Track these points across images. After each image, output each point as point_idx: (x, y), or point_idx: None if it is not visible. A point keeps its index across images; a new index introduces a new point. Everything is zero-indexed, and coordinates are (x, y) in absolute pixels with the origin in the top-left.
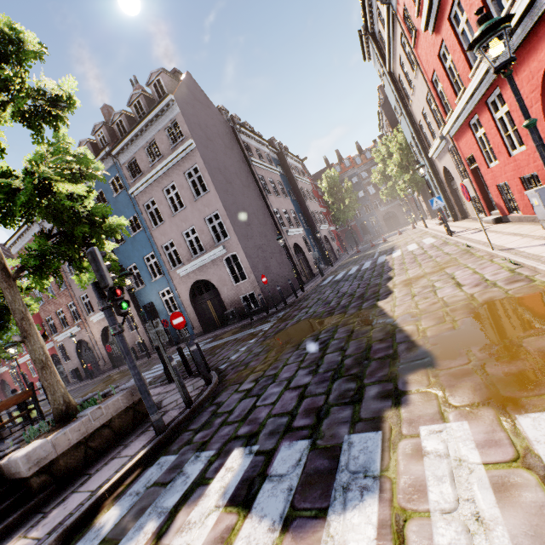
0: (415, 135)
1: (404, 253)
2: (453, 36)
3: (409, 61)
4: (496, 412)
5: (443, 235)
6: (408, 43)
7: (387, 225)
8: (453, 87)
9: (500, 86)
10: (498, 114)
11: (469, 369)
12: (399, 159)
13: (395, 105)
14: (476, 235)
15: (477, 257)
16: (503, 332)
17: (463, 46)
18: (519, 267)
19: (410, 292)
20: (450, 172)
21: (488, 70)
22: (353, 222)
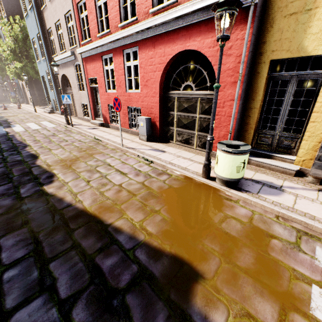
0: (42, 36)
1: (30, 130)
2: None
3: None
4: (301, 316)
5: (62, 123)
6: None
7: None
8: (98, 23)
9: (140, 47)
10: (129, 63)
11: (229, 268)
12: (14, 46)
13: None
14: (94, 131)
15: (112, 149)
16: (204, 220)
17: (120, 1)
18: (150, 163)
19: (80, 176)
20: (70, 81)
21: (139, 31)
22: None
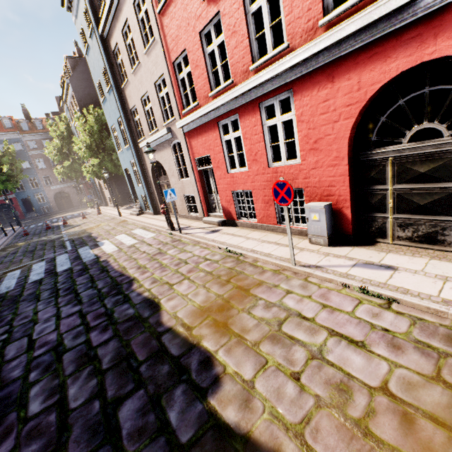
0: (125, 119)
1: (124, 248)
2: (242, 11)
3: (141, 31)
4: None
5: (163, 229)
6: (152, 3)
7: (59, 205)
8: (209, 77)
9: (296, 89)
10: (271, 121)
11: None
12: (89, 141)
13: (101, 78)
14: (218, 236)
15: (273, 272)
16: None
17: (249, 31)
18: (389, 302)
19: (265, 359)
20: (165, 168)
21: (298, 63)
22: (12, 195)
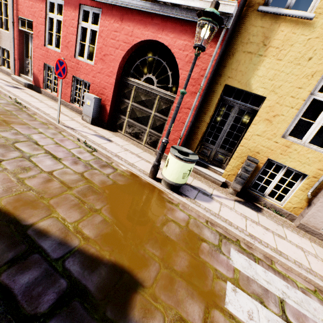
0: None
1: None
2: None
3: None
4: (219, 312)
5: None
6: None
7: None
8: None
9: (104, 11)
10: (85, 24)
11: (167, 273)
12: None
13: None
14: (16, 91)
15: (42, 123)
16: (147, 223)
17: None
18: (93, 151)
19: None
20: None
21: None
22: None
